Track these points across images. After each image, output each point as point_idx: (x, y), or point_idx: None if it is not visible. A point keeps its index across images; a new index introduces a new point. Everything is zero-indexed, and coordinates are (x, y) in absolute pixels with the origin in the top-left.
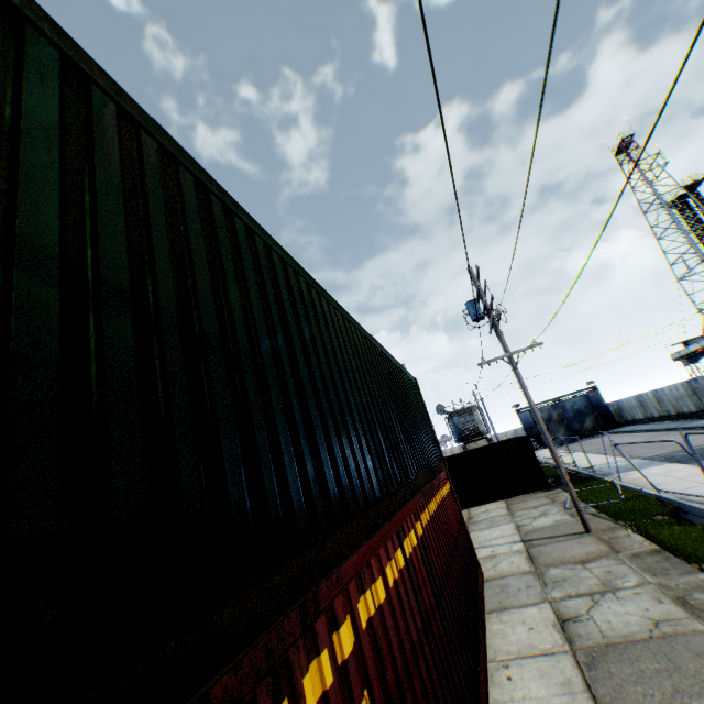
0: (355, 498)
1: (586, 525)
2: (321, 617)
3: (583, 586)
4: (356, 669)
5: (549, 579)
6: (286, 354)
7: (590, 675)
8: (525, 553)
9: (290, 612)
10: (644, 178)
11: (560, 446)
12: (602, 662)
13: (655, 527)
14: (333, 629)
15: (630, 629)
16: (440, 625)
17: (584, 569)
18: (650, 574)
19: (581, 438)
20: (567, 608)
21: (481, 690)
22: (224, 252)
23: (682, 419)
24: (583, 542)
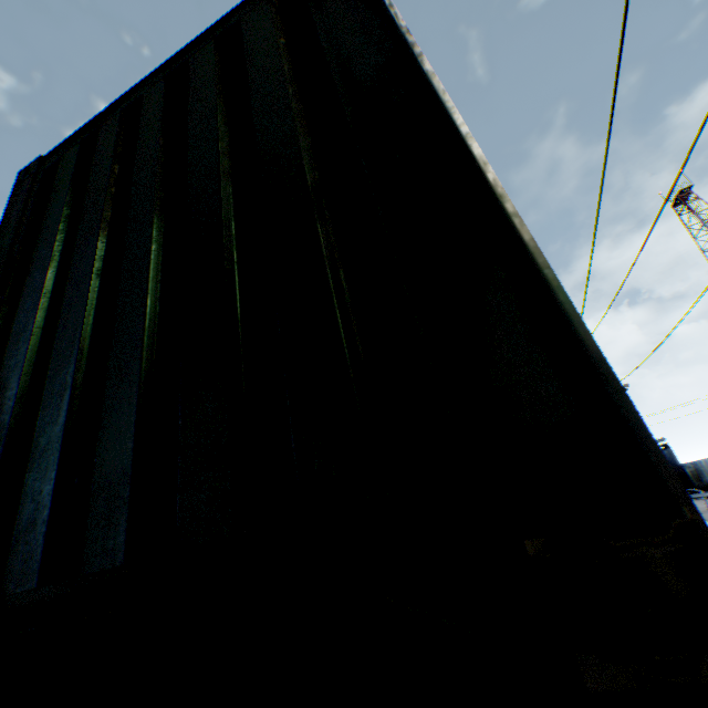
0: None
1: None
2: None
3: None
4: None
5: None
6: None
7: None
8: None
9: None
10: (706, 228)
11: None
12: None
13: None
14: None
15: None
16: None
17: None
18: None
19: None
20: None
21: None
22: None
23: None
24: None
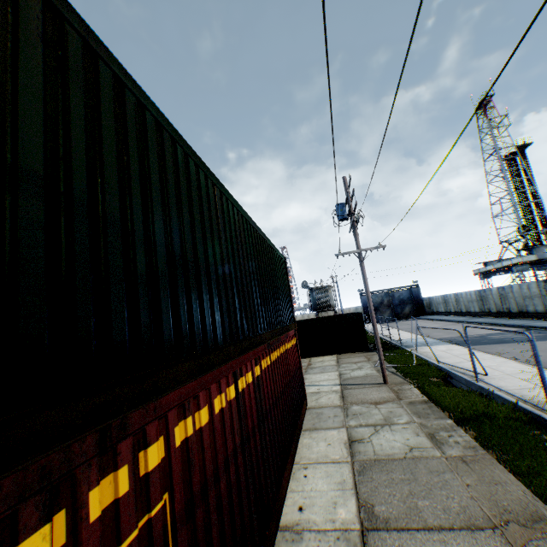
0: (194, 344)
1: (386, 379)
2: (128, 440)
3: (372, 420)
4: (159, 479)
5: (351, 412)
6: (140, 211)
7: (359, 479)
8: (340, 393)
9: (78, 439)
10: (491, 133)
11: (385, 322)
12: (369, 471)
13: (429, 386)
14: (141, 449)
15: (394, 451)
16: (258, 440)
17: (376, 408)
18: (417, 417)
19: (400, 319)
20: (357, 433)
21: (282, 483)
22: (75, 92)
23: (469, 316)
24: (380, 390)
